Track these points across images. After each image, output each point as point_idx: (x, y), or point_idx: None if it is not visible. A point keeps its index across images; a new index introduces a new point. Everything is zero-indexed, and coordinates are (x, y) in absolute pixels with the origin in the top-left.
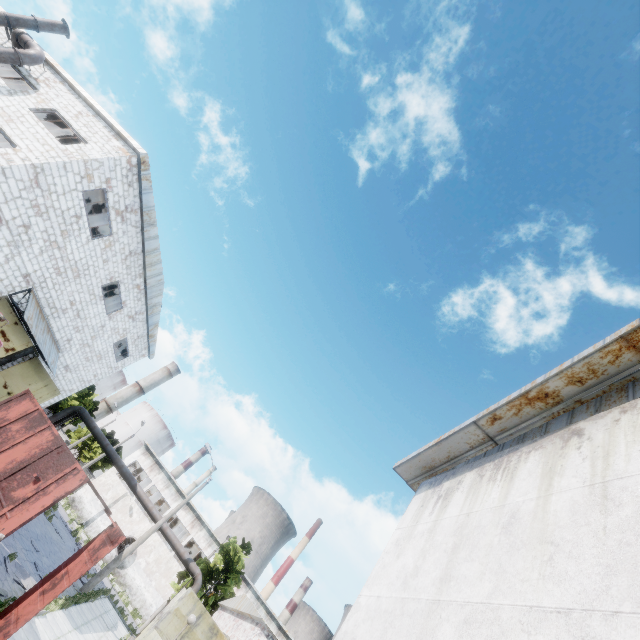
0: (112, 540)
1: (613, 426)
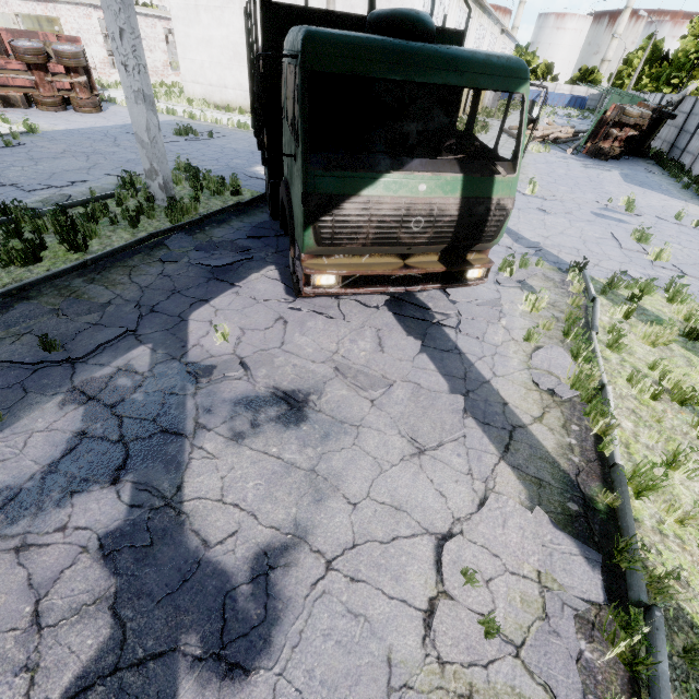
0: (75, 42)
1: None
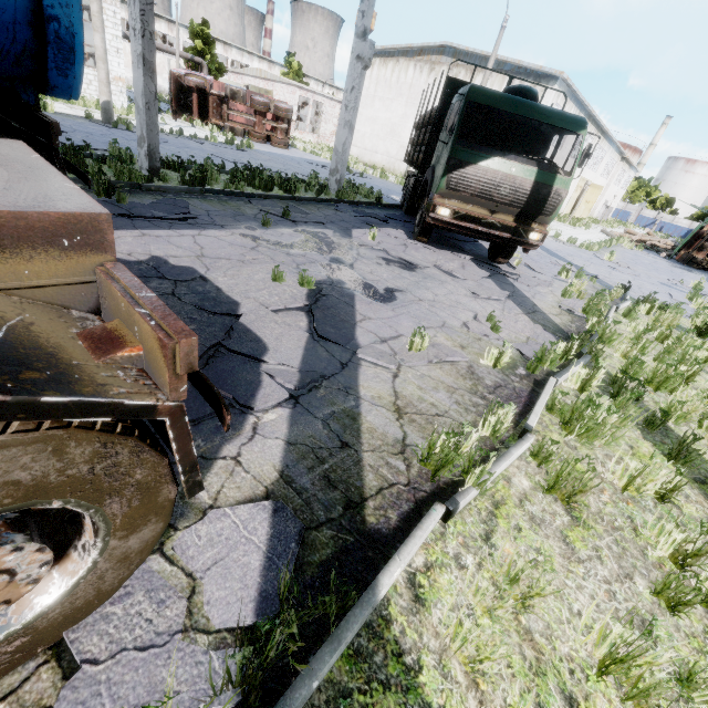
0: None
1: (403, 64)
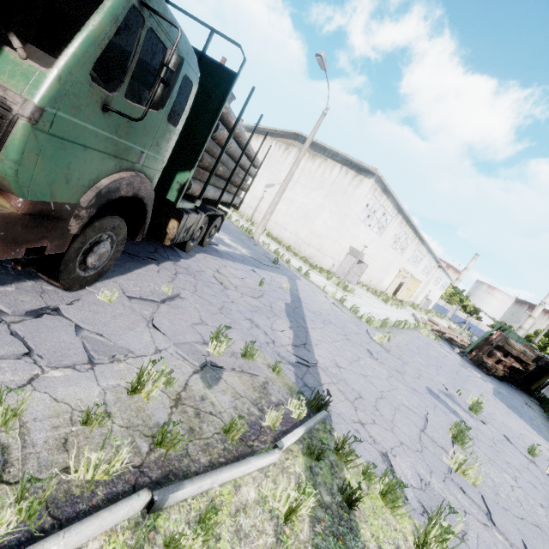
0: None
1: (269, 141)
